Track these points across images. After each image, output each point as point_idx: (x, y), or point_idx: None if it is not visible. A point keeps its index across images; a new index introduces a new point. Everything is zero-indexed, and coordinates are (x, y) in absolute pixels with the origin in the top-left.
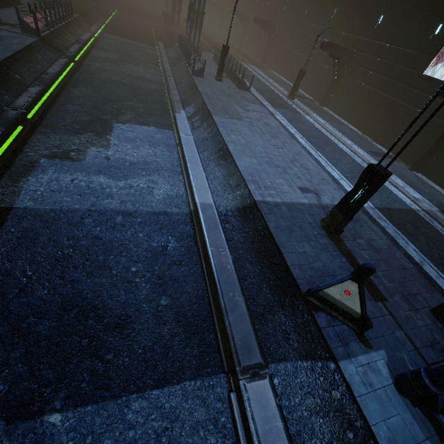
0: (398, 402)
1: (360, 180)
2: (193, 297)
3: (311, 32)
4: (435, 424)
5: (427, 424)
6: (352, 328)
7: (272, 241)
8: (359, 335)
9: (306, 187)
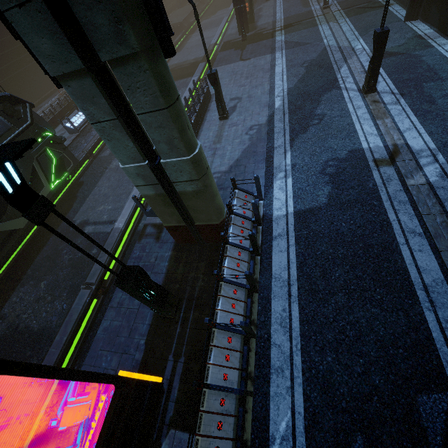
0: None
1: None
2: None
3: None
4: None
5: None
6: None
7: None
8: None
9: None
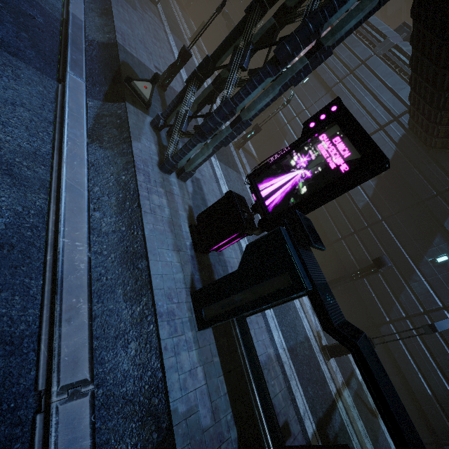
0: (147, 126)
1: (179, 55)
2: (48, 49)
3: (226, 5)
4: (159, 139)
5: (156, 136)
6: (142, 105)
7: (118, 61)
8: (145, 109)
9: (160, 69)
